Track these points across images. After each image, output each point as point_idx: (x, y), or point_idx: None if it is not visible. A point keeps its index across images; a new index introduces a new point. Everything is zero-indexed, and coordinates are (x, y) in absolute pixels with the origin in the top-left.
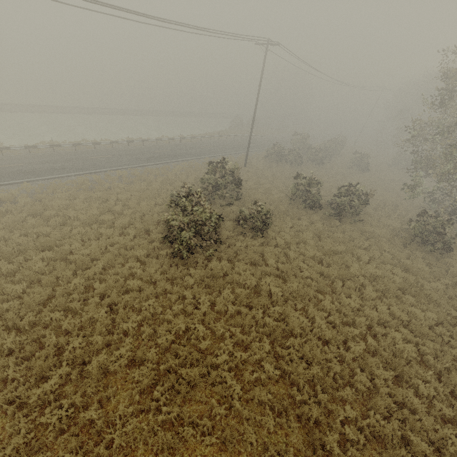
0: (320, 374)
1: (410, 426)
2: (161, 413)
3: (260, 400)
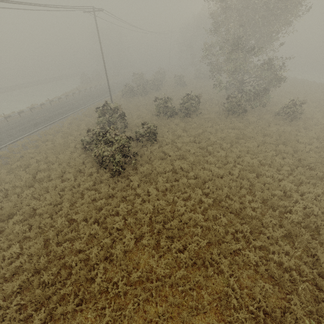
0: (228, 190)
1: (271, 189)
2: (170, 251)
3: (212, 215)
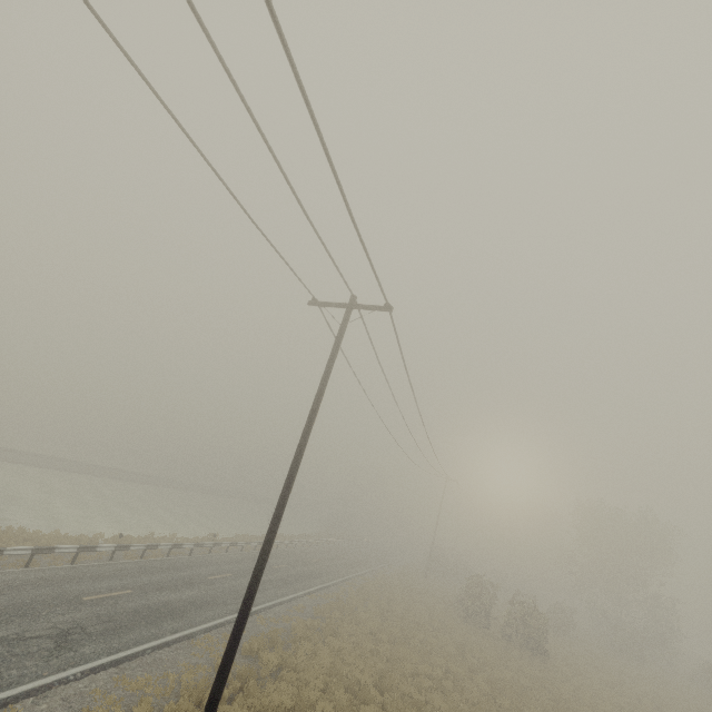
0: None
1: None
2: None
3: None
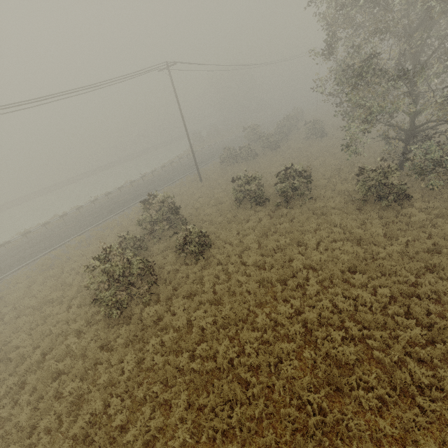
0: (242, 419)
1: None
2: None
3: None
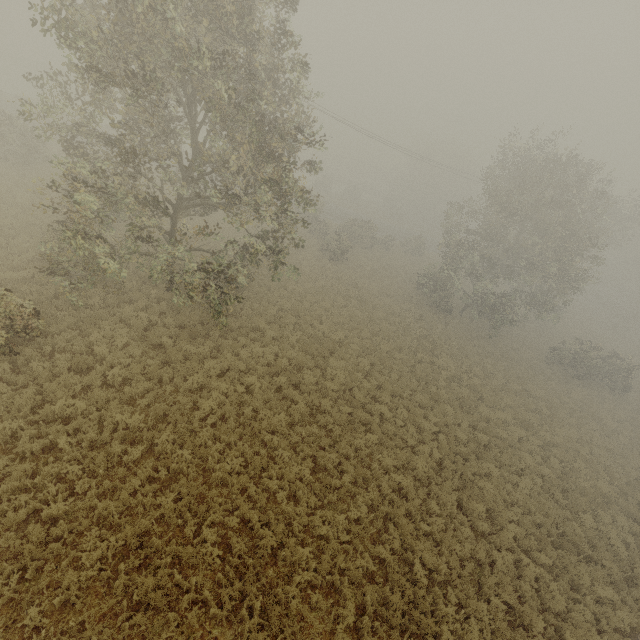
0: None
1: None
2: None
3: None
